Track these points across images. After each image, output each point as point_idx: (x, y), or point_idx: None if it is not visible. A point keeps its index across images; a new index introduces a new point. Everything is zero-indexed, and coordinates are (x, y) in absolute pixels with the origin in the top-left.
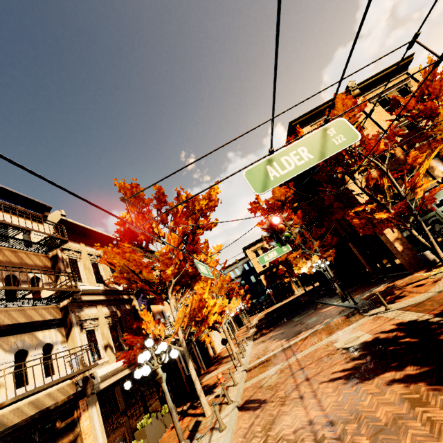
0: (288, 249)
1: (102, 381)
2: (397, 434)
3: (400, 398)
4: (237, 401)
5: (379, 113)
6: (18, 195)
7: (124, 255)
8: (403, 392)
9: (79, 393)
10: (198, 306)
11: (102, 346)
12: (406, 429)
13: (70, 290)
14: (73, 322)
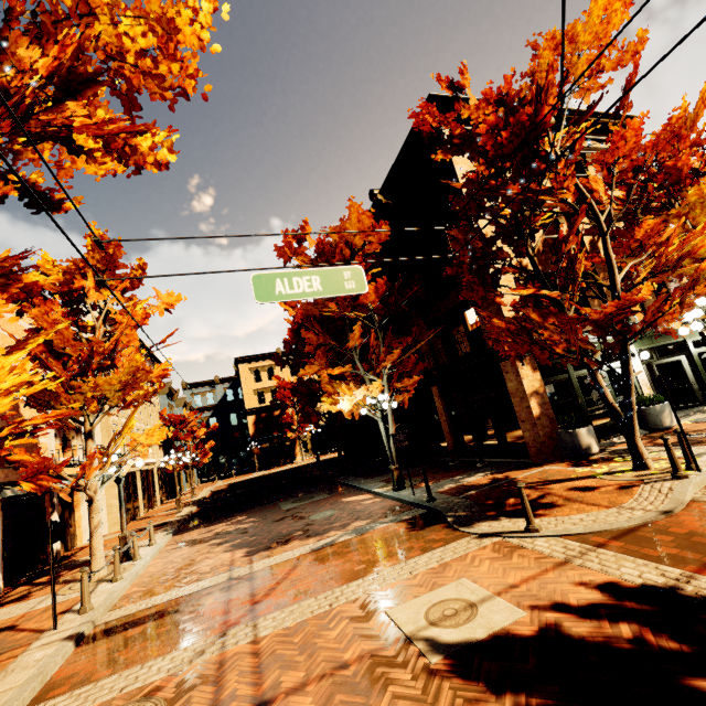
0: (361, 288)
1: None
2: None
3: None
4: None
5: None
6: None
7: None
8: None
9: None
10: None
11: None
12: None
13: None
14: None
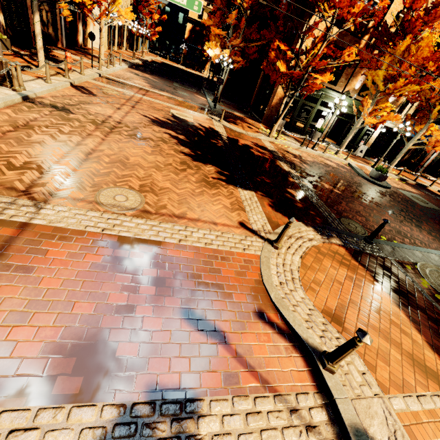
0: (199, 12)
1: None
2: (141, 140)
3: (161, 137)
4: (74, 81)
5: None
6: None
7: None
8: (165, 137)
9: None
10: None
11: None
12: (147, 141)
13: None
14: None
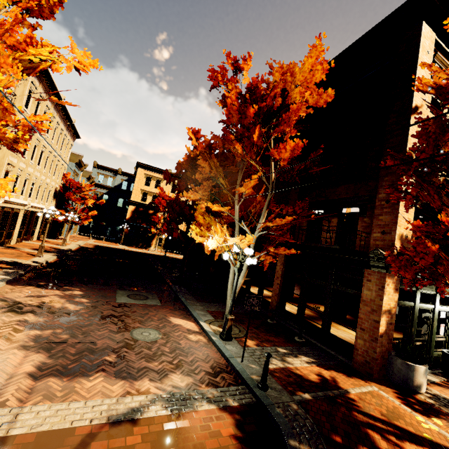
0: None
1: None
2: None
3: None
4: None
5: None
6: None
7: None
8: None
9: None
10: None
11: None
12: None
13: None
14: None
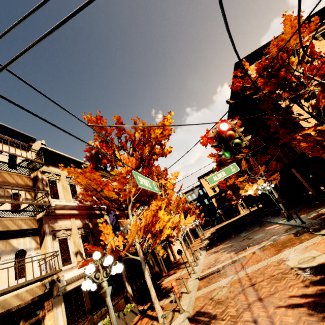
0: (237, 169)
1: (69, 284)
2: None
3: None
4: (188, 311)
5: (323, 46)
6: (6, 127)
7: (85, 174)
8: None
9: (45, 295)
10: (151, 221)
11: (73, 252)
12: None
13: (41, 204)
14: (46, 232)
